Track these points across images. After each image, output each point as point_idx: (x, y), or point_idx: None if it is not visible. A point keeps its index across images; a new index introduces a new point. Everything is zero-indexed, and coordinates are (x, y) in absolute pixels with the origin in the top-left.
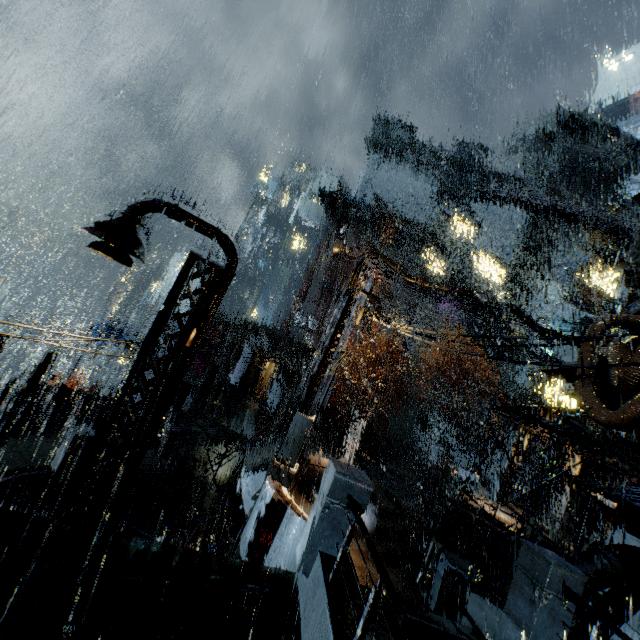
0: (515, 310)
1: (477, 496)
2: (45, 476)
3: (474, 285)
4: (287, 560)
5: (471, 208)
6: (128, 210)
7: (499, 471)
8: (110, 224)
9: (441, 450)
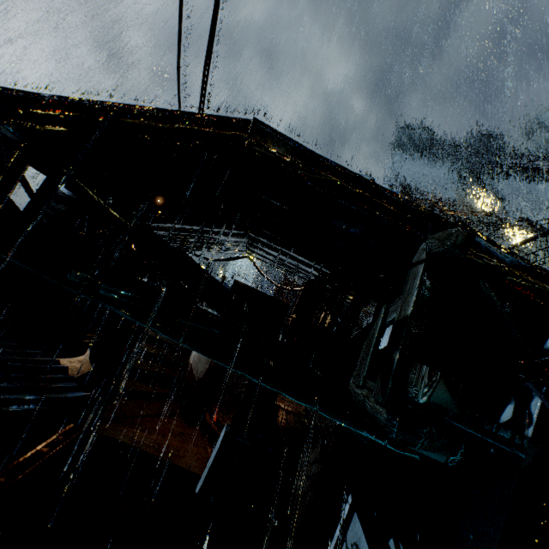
0: (526, 221)
1: None
2: None
3: None
4: None
5: (493, 186)
6: None
7: None
8: None
9: None
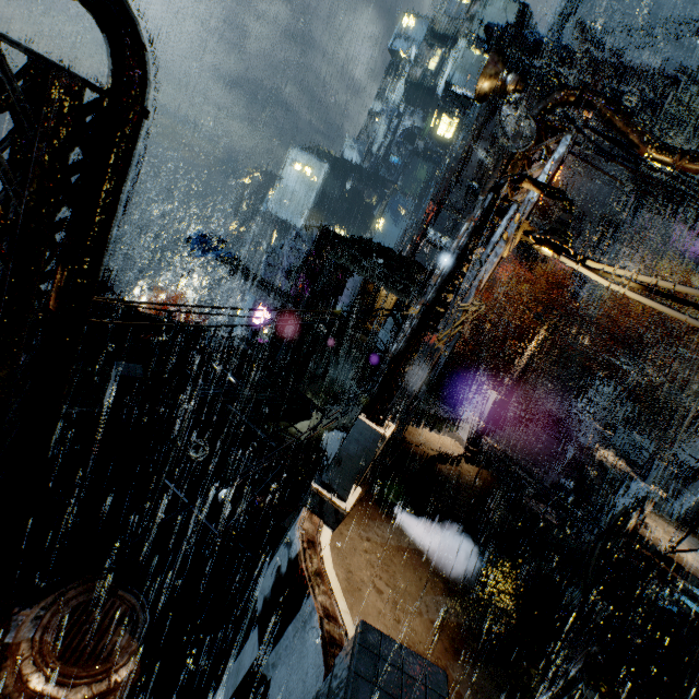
0: None
1: (649, 512)
2: (95, 414)
3: None
4: (289, 696)
5: None
6: None
7: (696, 484)
8: None
9: (603, 432)
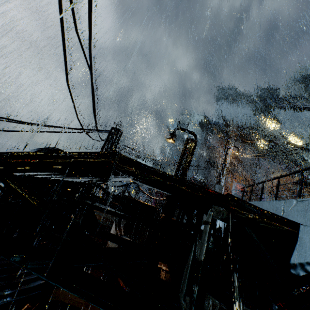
0: (291, 144)
1: None
2: None
3: (285, 150)
4: None
5: (274, 115)
6: (174, 130)
7: None
8: (172, 133)
9: None
